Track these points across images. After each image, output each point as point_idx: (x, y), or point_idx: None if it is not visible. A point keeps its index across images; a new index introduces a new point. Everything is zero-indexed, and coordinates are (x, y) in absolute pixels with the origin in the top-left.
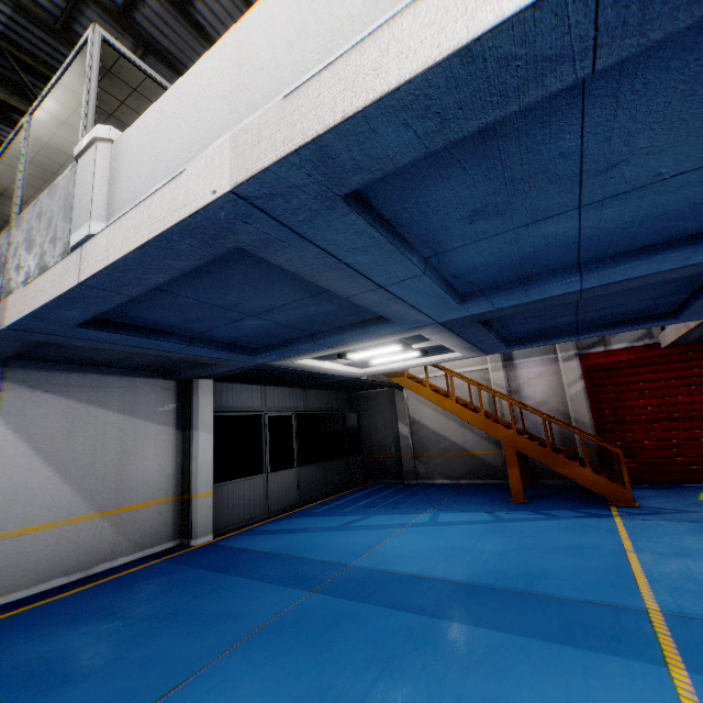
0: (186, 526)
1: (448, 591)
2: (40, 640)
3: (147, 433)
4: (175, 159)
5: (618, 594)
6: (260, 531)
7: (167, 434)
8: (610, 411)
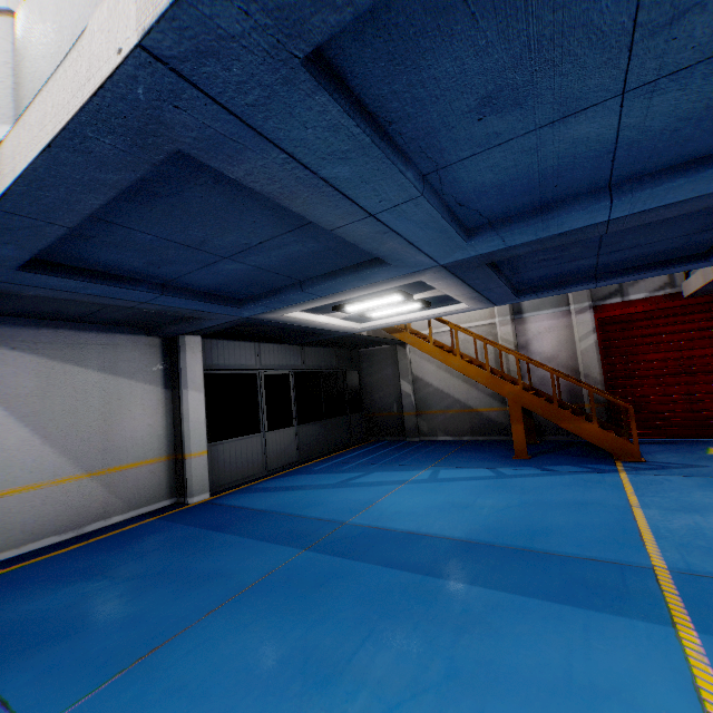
0: (181, 485)
1: (445, 548)
2: (24, 600)
3: (133, 392)
4: (80, 22)
5: (623, 551)
6: (258, 488)
7: (155, 393)
8: (621, 365)
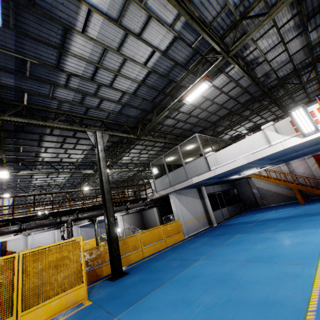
0: (210, 222)
1: (286, 217)
2: (209, 234)
3: (196, 201)
4: (231, 158)
5: None
6: (227, 222)
7: (199, 201)
8: None
